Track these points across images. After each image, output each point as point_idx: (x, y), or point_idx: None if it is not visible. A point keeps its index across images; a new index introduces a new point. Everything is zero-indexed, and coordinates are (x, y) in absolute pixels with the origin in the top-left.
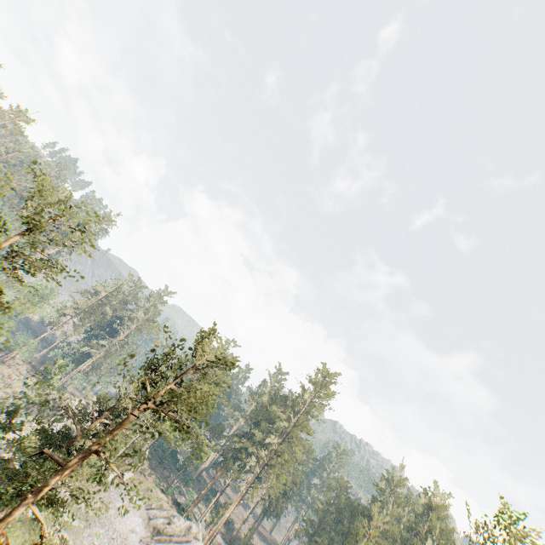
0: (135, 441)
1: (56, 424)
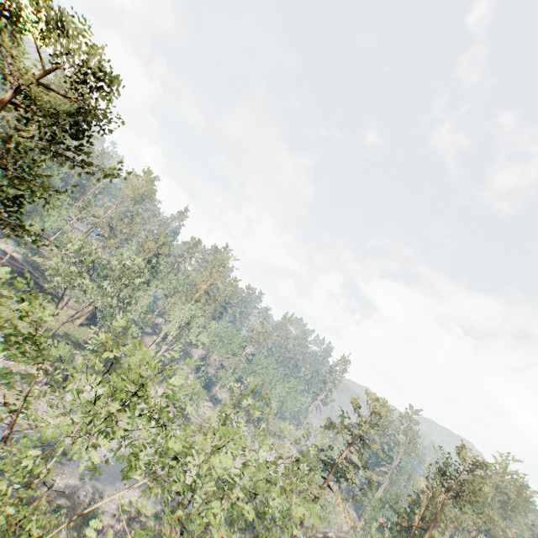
0: None
1: None
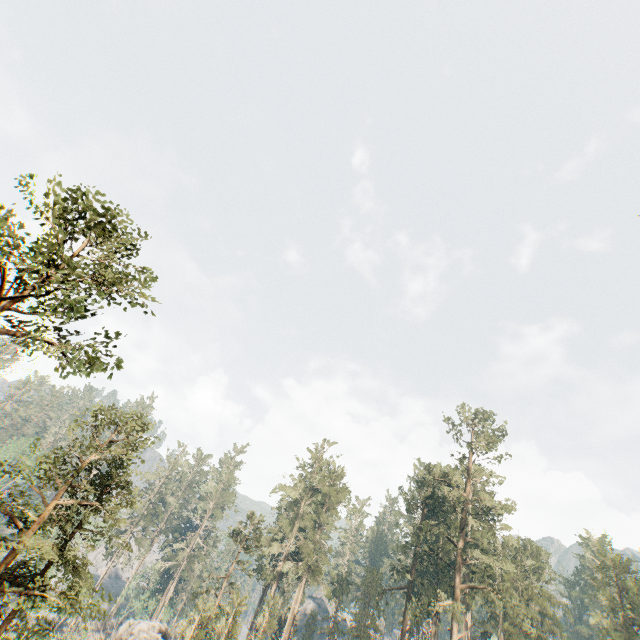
0: (231, 628)
1: None
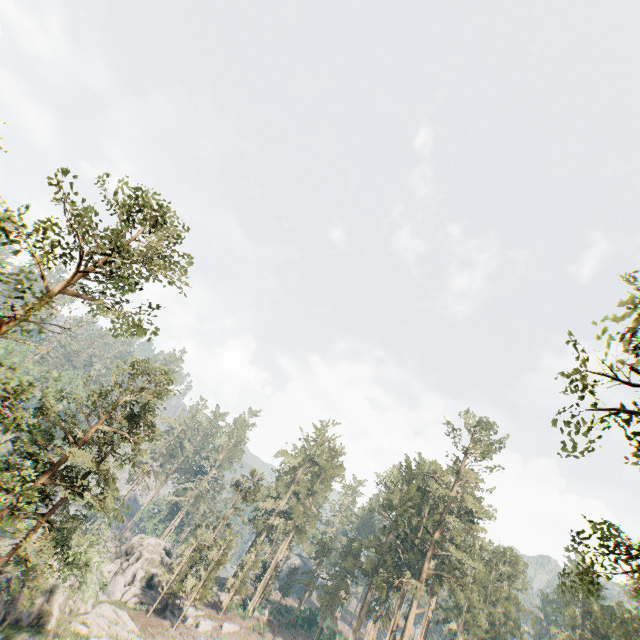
0: (221, 558)
1: (129, 569)
